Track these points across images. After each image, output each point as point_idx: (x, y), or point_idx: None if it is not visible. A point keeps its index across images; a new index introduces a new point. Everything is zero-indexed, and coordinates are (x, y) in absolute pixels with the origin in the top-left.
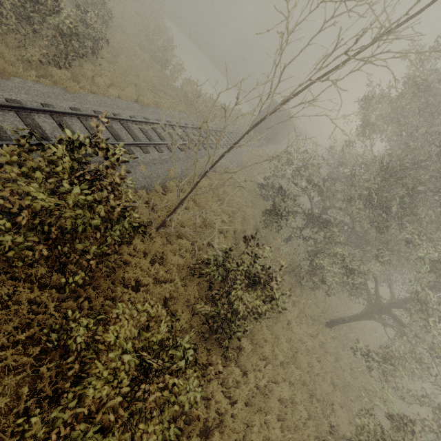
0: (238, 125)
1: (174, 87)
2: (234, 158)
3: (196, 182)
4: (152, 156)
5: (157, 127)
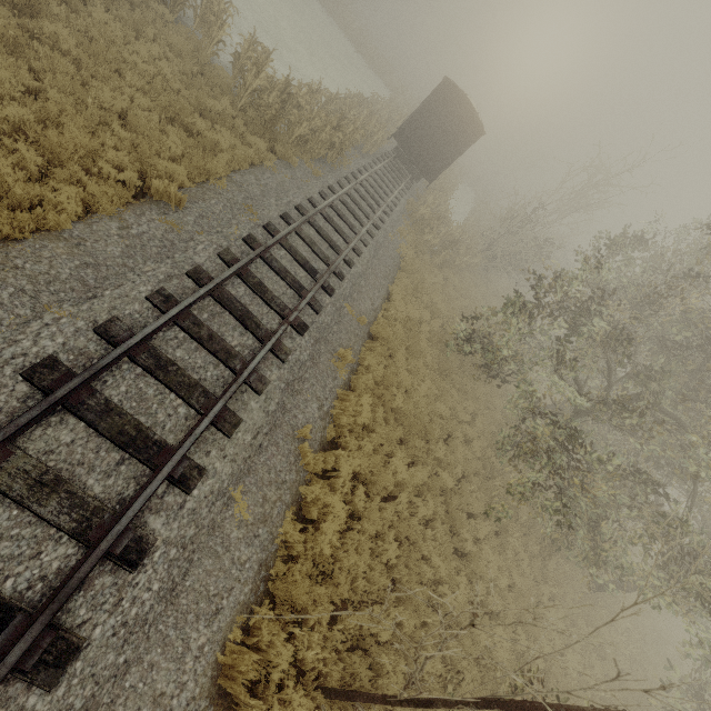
0: (371, 145)
1: (220, 73)
2: (387, 256)
3: (486, 707)
4: (249, 428)
5: (227, 283)
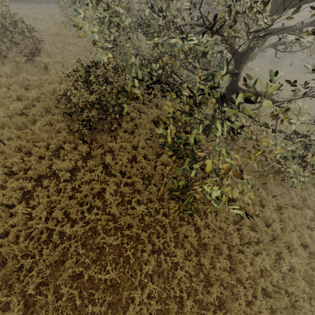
0: None
1: None
2: None
3: None
4: None
5: None
